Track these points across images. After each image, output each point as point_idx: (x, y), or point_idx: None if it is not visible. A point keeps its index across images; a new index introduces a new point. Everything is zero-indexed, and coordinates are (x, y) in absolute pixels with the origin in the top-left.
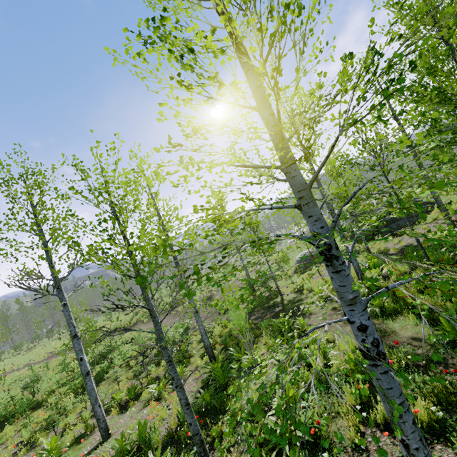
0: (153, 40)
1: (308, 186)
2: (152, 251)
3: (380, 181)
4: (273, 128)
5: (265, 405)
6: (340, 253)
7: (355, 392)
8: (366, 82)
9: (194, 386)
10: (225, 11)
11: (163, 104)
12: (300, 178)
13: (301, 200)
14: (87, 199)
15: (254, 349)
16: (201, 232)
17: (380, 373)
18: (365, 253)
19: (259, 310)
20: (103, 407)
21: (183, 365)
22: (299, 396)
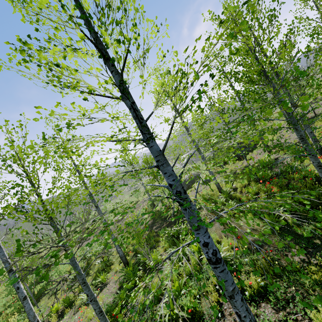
0: (29, 54)
1: (161, 152)
2: (64, 199)
3: (224, 129)
4: (134, 113)
5: (161, 295)
6: (187, 196)
7: (189, 305)
8: (183, 88)
9: (114, 288)
10: (69, 45)
11: (38, 107)
12: (156, 147)
13: (158, 162)
14: (2, 167)
15: (154, 253)
16: (108, 174)
17: (219, 272)
18: (223, 173)
19: (159, 221)
20: (43, 319)
21: (106, 272)
22: (183, 284)
